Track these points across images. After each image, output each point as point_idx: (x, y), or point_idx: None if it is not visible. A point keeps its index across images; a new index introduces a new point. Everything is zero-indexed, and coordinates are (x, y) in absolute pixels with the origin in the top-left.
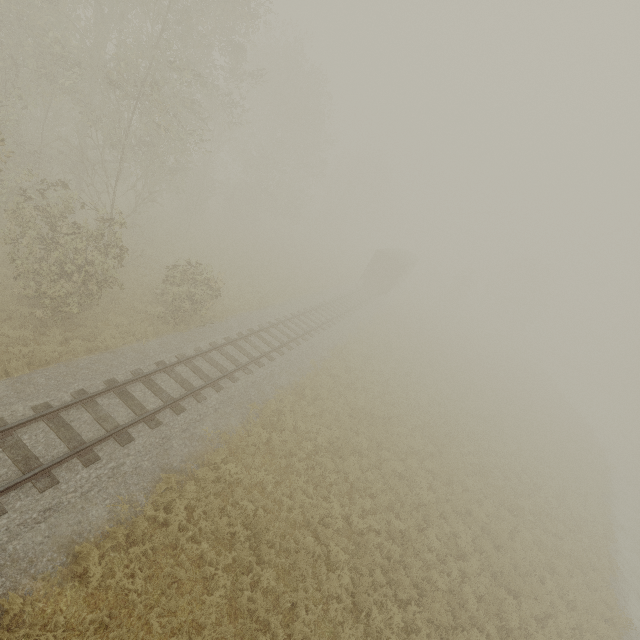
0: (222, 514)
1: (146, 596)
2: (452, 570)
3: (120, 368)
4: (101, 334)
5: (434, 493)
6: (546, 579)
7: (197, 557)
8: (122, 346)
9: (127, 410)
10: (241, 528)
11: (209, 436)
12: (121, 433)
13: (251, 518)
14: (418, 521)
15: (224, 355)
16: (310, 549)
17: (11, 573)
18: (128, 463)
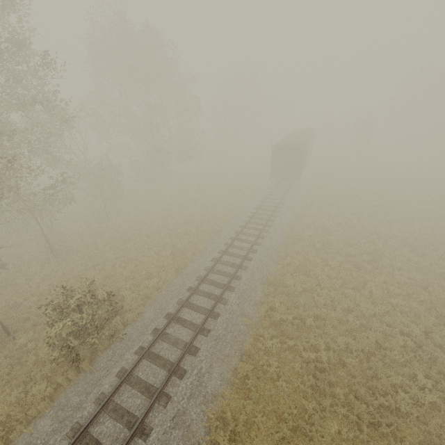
0: None
1: None
2: None
3: None
4: None
5: None
6: None
7: None
8: None
9: None
10: None
11: None
12: None
13: None
14: None
15: (133, 387)
16: None
17: None
18: None
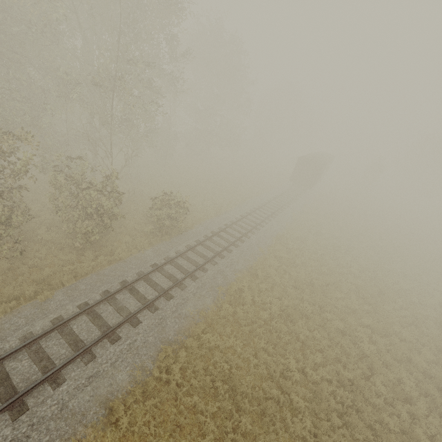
0: (206, 372)
1: (159, 438)
2: (401, 412)
3: (129, 272)
4: (116, 250)
5: (374, 344)
6: None
7: (192, 406)
8: (129, 256)
9: (135, 301)
10: (221, 384)
11: (191, 314)
12: (132, 318)
13: (227, 375)
14: (363, 370)
15: (196, 253)
16: (275, 398)
17: (72, 423)
18: (139, 339)
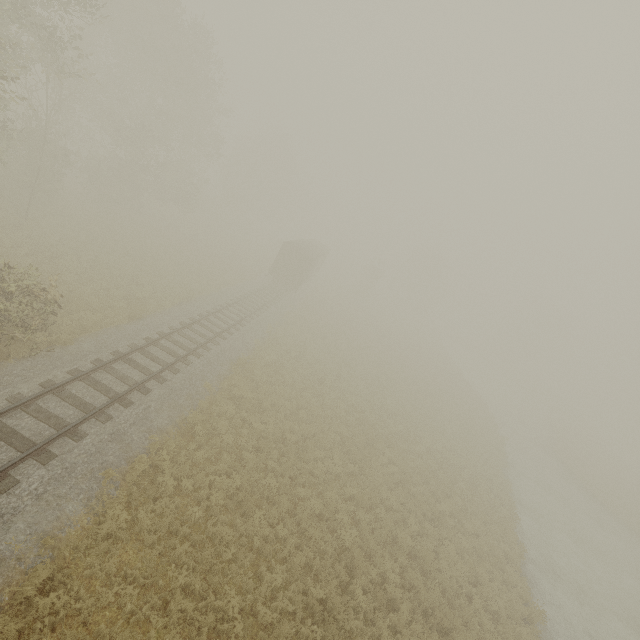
0: None
1: None
2: (382, 630)
3: None
4: None
5: (357, 525)
6: (472, 594)
7: None
8: None
9: None
10: None
11: (16, 551)
12: None
13: None
14: (341, 576)
15: (65, 399)
16: None
17: None
18: None
